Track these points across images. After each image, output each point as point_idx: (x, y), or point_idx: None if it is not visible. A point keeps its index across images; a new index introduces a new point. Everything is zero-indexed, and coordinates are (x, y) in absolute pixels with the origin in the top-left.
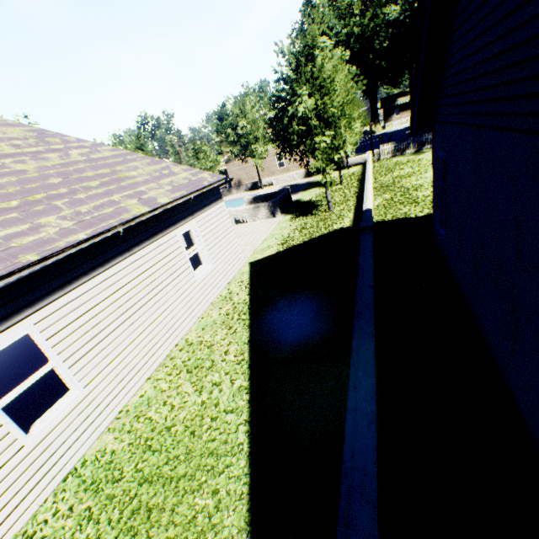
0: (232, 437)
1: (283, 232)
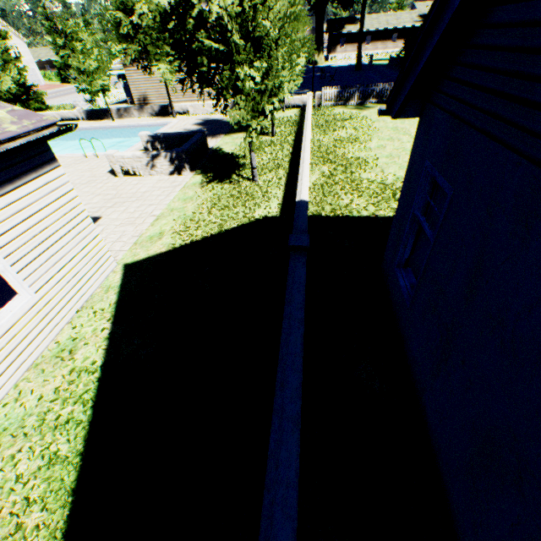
0: None
1: (187, 206)
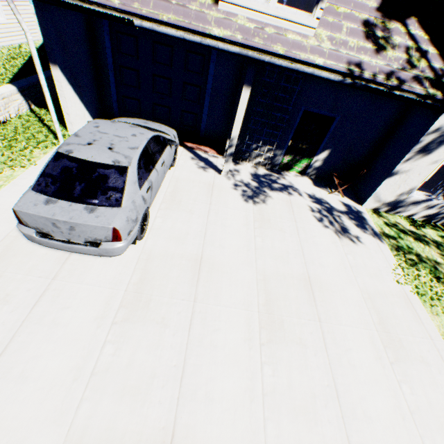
0: (1, 80)
1: None
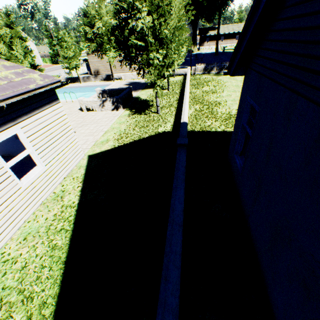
0: None
1: (121, 126)
